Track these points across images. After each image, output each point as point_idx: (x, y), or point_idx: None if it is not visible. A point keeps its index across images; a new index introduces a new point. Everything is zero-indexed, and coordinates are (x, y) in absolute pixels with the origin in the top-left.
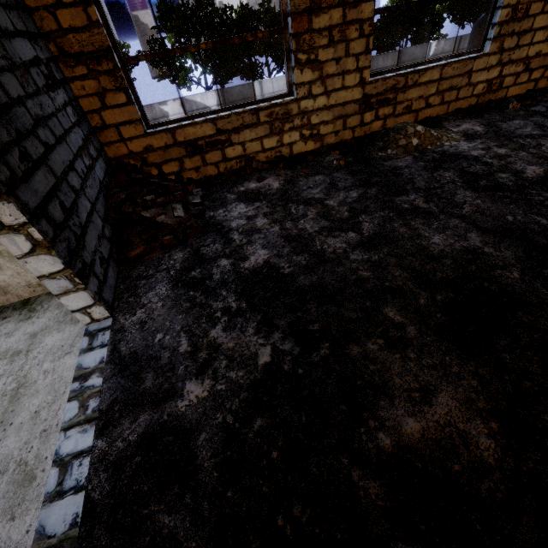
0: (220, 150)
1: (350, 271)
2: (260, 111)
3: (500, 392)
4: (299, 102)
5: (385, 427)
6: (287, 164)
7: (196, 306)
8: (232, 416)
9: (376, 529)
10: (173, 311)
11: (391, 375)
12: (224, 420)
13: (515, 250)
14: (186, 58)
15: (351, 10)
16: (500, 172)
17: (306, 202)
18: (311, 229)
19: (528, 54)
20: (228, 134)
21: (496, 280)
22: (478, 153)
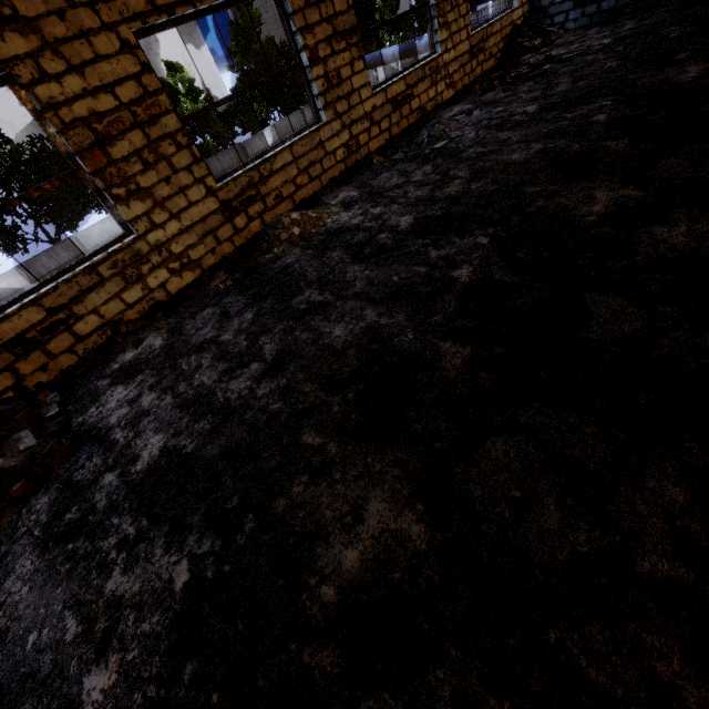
0: (66, 331)
1: (260, 412)
2: (98, 266)
3: (419, 468)
4: (145, 238)
5: (326, 577)
6: (167, 310)
7: (80, 561)
8: (154, 685)
9: (338, 705)
10: (47, 588)
11: (322, 511)
12: (145, 698)
13: (405, 310)
14: (1, 215)
15: (152, 128)
16: (380, 233)
17: (197, 349)
18: (209, 381)
19: (366, 110)
20: (67, 309)
21: (395, 350)
22: (358, 221)
